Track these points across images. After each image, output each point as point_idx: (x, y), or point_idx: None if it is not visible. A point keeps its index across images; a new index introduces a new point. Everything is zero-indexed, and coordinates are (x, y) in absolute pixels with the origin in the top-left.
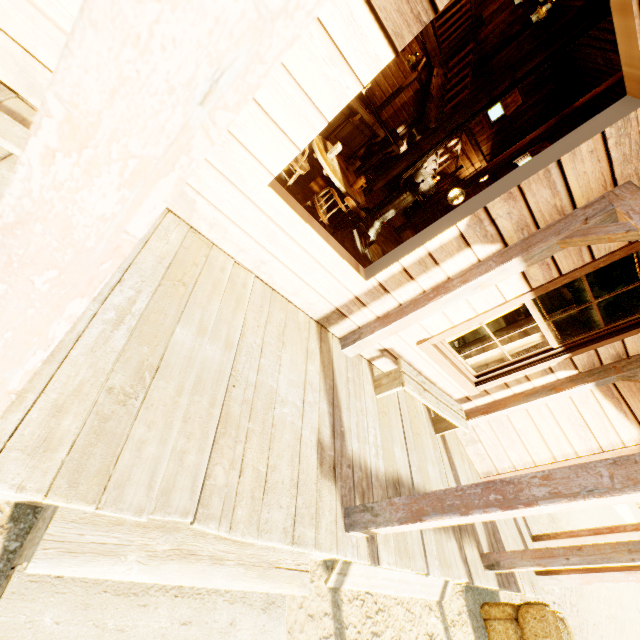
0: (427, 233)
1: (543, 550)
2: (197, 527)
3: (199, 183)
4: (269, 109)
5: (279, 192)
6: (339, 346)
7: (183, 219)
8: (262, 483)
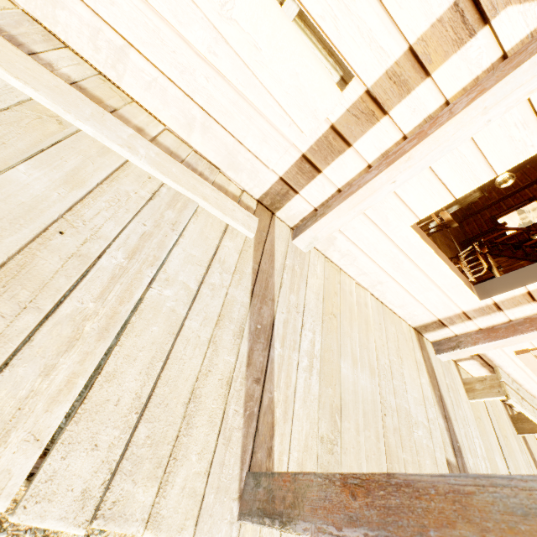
0: None
1: None
2: None
3: (345, 225)
4: (437, 168)
5: (415, 229)
6: (433, 350)
7: (319, 250)
8: None
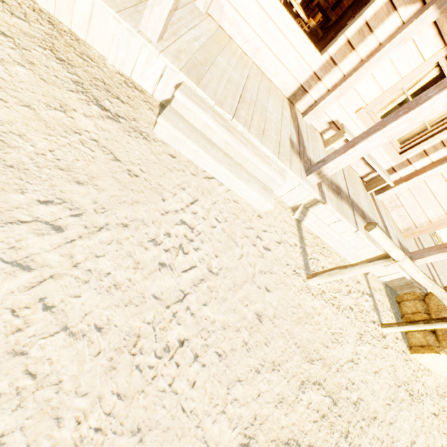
0: (365, 8)
1: (446, 243)
2: (234, 122)
3: None
4: None
5: None
6: (301, 116)
7: (216, 22)
8: (262, 130)
